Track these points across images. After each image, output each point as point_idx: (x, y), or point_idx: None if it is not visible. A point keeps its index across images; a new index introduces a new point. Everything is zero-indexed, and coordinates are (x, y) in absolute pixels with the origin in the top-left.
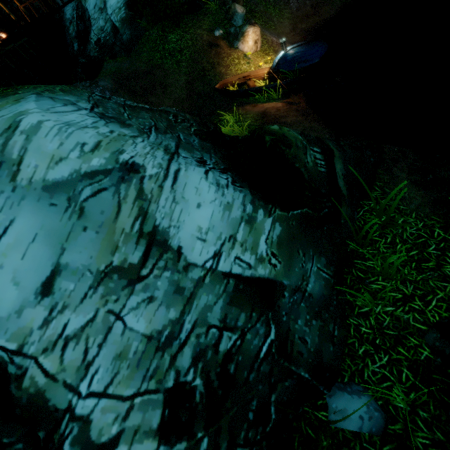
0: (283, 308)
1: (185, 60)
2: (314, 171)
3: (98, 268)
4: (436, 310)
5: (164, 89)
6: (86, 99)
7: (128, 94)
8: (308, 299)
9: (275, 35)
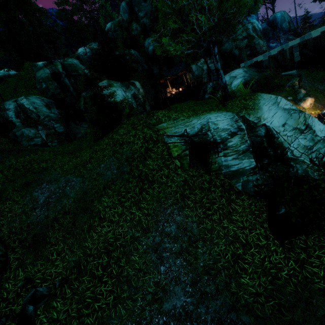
0: None
1: None
2: None
3: (294, 126)
4: None
5: None
6: None
7: None
8: None
9: (319, 104)
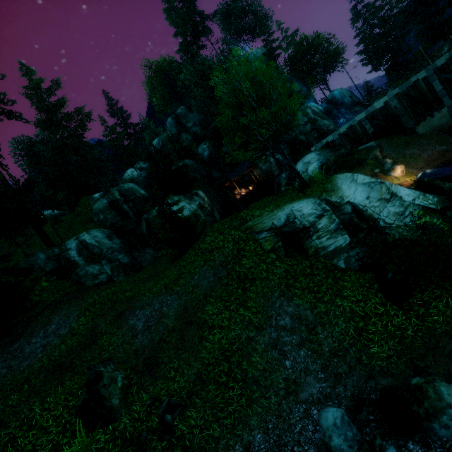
0: None
1: None
2: (450, 188)
3: (378, 197)
4: None
5: None
6: None
7: None
8: None
9: (413, 169)
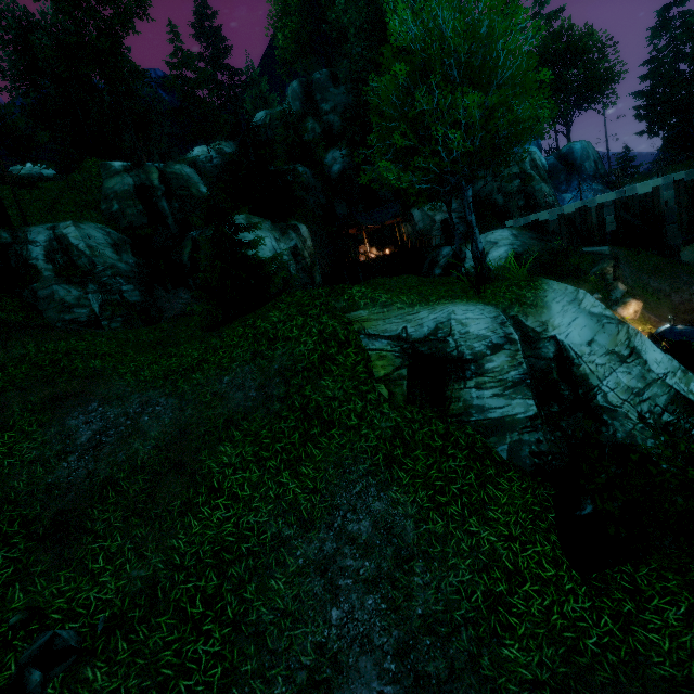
0: None
1: None
2: None
3: (608, 348)
4: None
5: None
6: None
7: None
8: None
9: (652, 314)
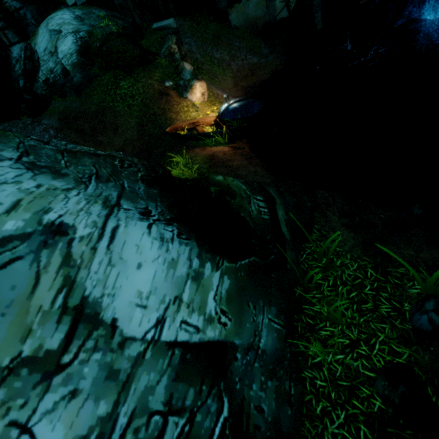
0: (235, 373)
1: (137, 104)
2: (259, 219)
3: None
4: (380, 354)
5: (114, 129)
6: (15, 146)
7: (75, 133)
8: (261, 357)
9: (220, 89)
